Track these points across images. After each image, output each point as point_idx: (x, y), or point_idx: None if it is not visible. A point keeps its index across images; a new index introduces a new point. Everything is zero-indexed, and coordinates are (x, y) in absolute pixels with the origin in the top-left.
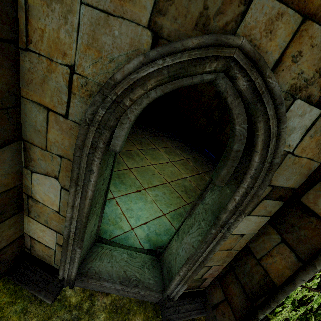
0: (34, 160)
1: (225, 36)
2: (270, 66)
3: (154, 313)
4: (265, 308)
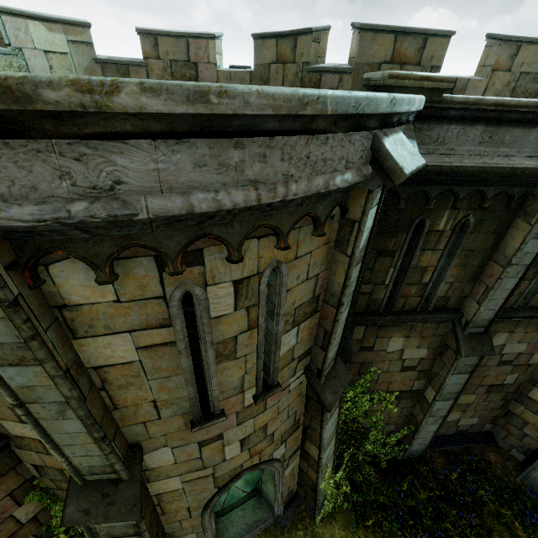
0: (177, 535)
1: (241, 477)
2: (258, 462)
3: (275, 529)
4: (317, 495)
